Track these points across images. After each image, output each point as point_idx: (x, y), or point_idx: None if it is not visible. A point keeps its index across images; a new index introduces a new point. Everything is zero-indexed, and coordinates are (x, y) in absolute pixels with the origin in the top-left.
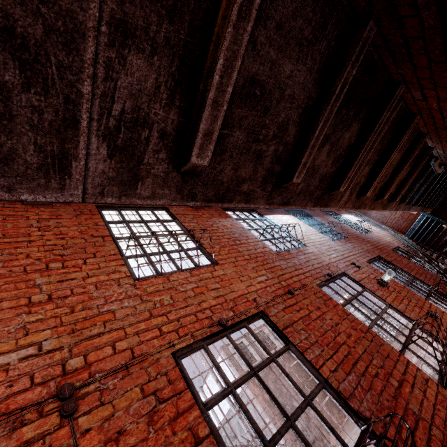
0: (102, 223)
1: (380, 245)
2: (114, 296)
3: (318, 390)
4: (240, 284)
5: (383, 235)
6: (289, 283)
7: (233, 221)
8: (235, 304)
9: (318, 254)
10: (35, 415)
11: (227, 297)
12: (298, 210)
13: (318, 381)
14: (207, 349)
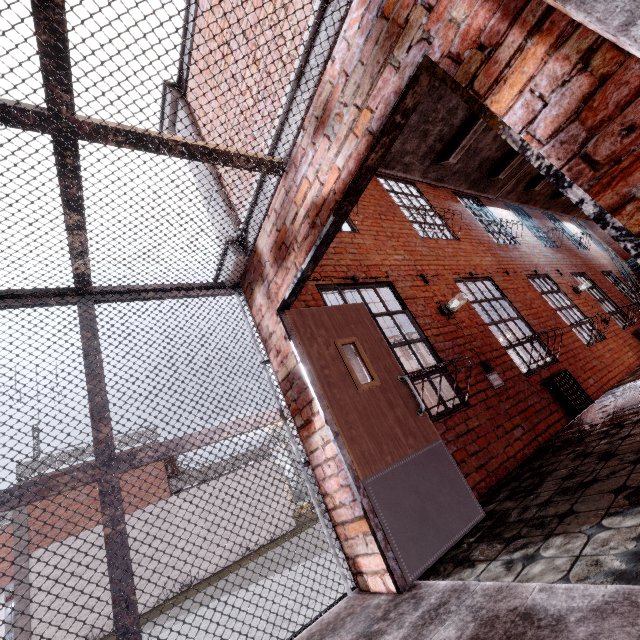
0: (385, 190)
1: (591, 264)
2: (417, 243)
3: (517, 318)
4: (476, 258)
5: (599, 256)
6: (506, 268)
7: (463, 207)
8: (475, 268)
9: (530, 255)
10: (417, 279)
11: (470, 263)
12: (517, 207)
13: (517, 316)
14: (465, 283)
